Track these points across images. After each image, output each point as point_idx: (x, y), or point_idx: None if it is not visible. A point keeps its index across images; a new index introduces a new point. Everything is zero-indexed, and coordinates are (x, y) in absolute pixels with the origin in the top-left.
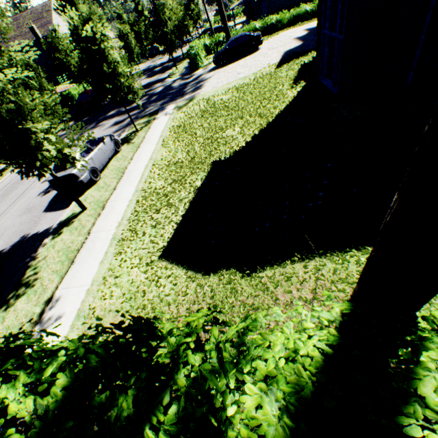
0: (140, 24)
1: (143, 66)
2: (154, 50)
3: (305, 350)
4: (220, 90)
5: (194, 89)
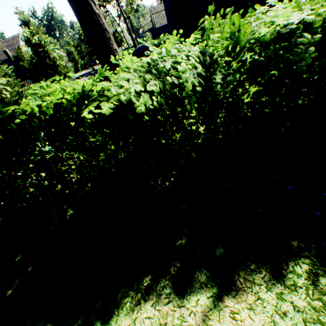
0: (82, 46)
1: (84, 72)
2: (92, 62)
3: None
4: None
5: None
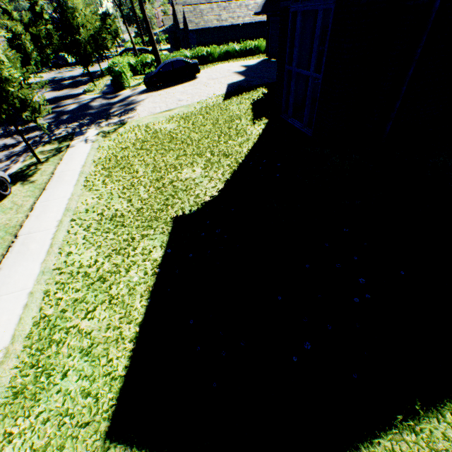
0: (39, 27)
1: (45, 75)
2: (60, 60)
3: None
4: (160, 117)
5: (123, 112)
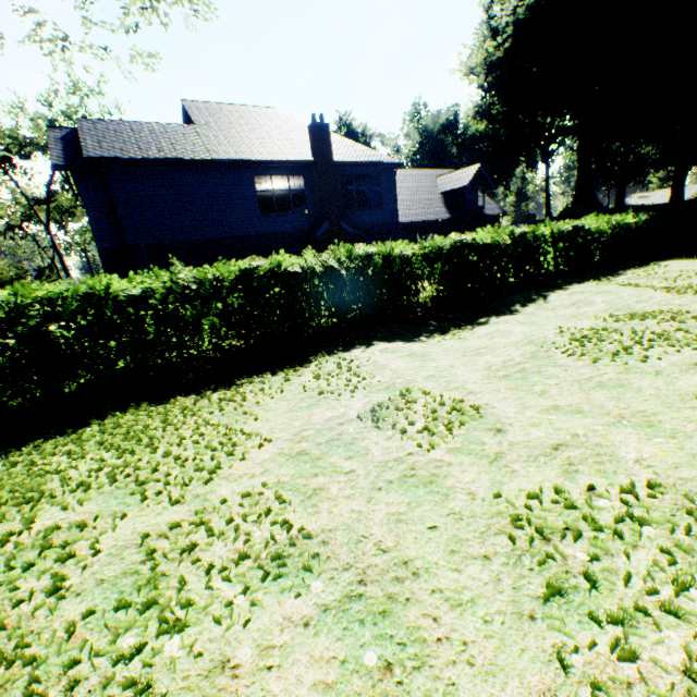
0: None
1: None
2: None
3: None
4: None
5: None
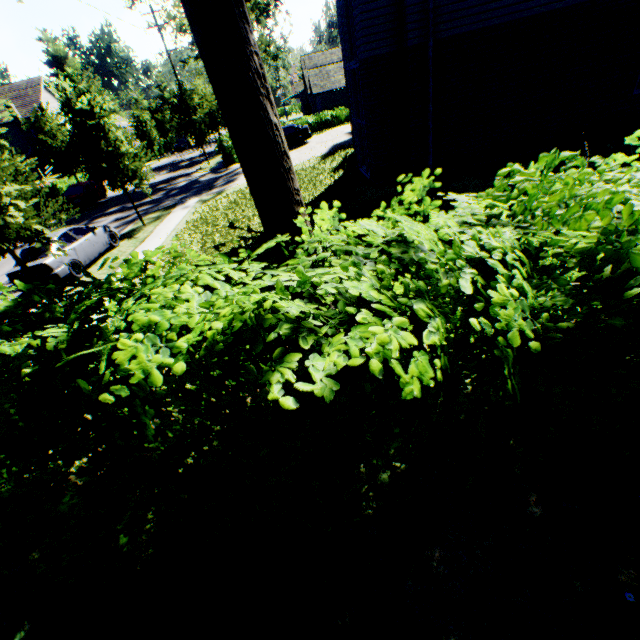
0: (165, 112)
1: (166, 160)
2: (183, 144)
3: (199, 258)
4: None
5: (225, 183)
